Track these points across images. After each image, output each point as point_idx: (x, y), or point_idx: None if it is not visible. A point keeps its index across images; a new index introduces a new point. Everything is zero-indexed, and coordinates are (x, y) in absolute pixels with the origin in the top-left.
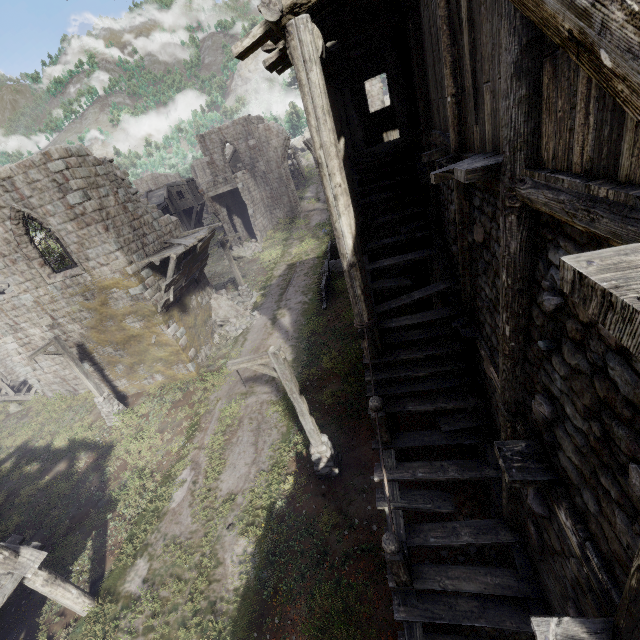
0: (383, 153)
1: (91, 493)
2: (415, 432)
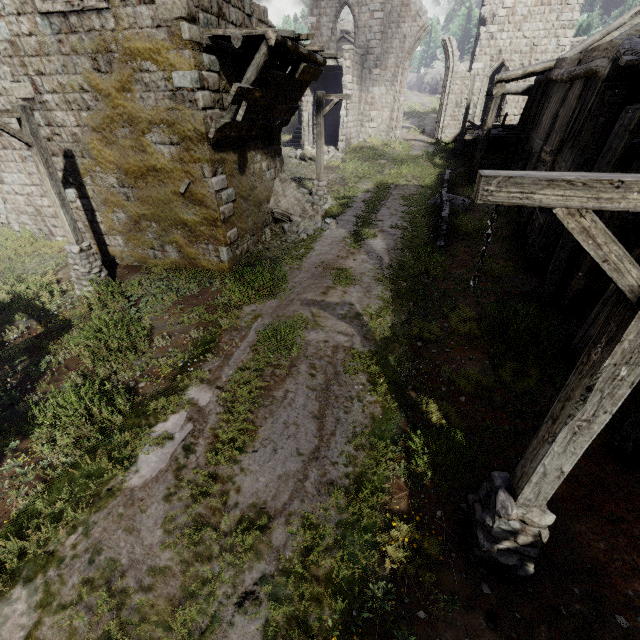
0: None
1: (5, 387)
2: None
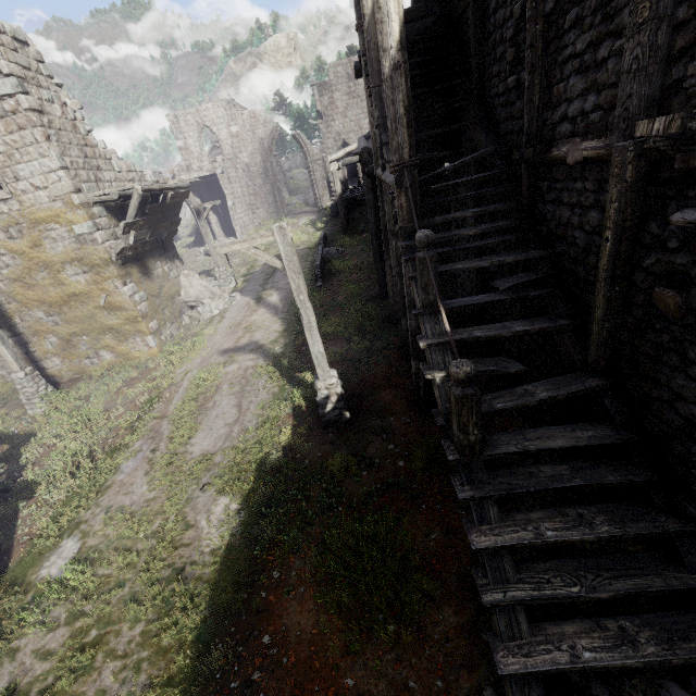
0: (410, 36)
1: None
2: (466, 298)
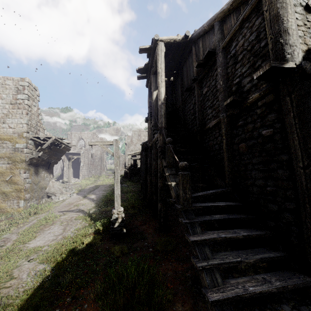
0: None
1: None
2: None
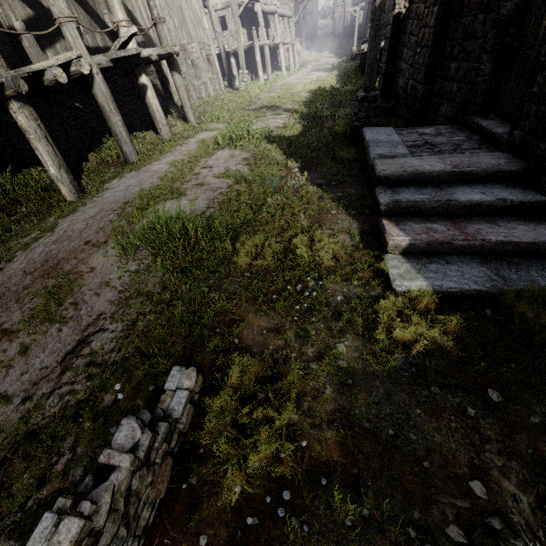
0: None
1: None
2: None
